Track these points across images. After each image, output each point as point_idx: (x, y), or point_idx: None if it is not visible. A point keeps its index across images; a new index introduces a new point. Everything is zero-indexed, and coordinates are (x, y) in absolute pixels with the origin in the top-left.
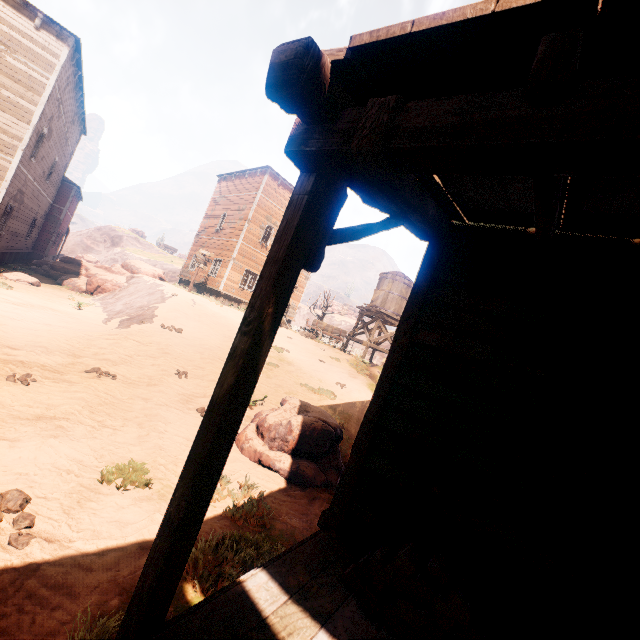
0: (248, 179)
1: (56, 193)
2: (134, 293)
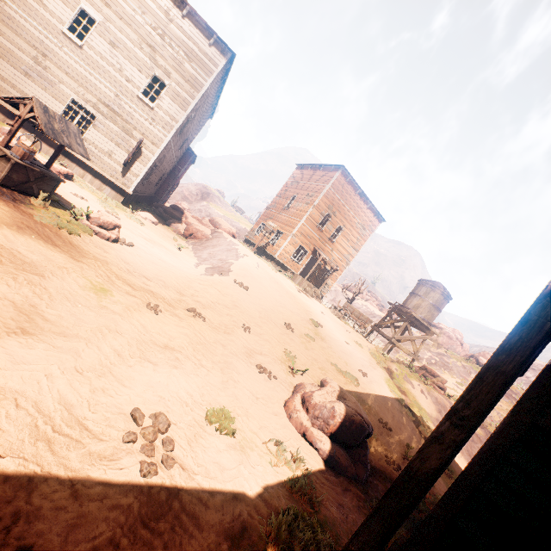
0: (322, 172)
1: (180, 157)
2: (216, 246)
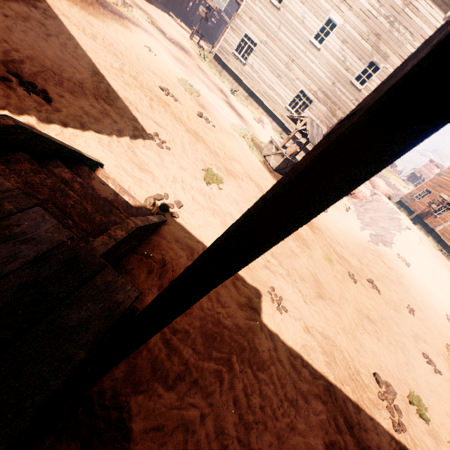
0: None
1: None
2: (377, 211)
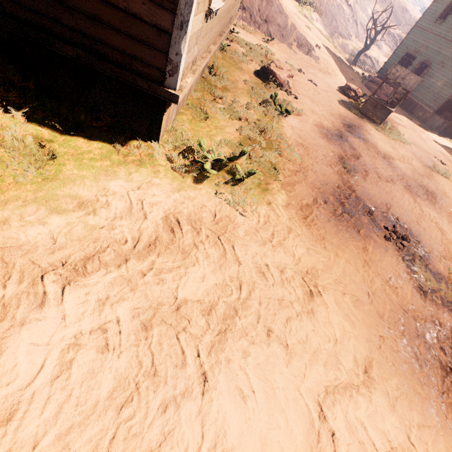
0: None
1: None
2: None
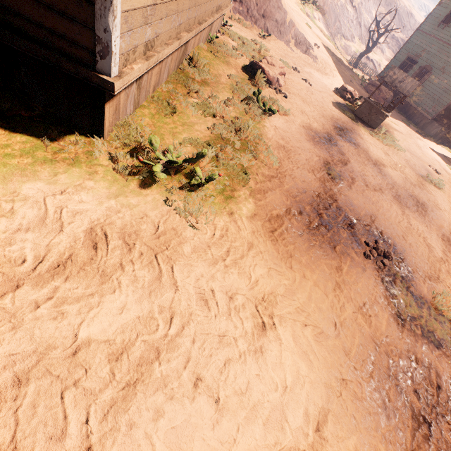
0: None
1: None
2: None
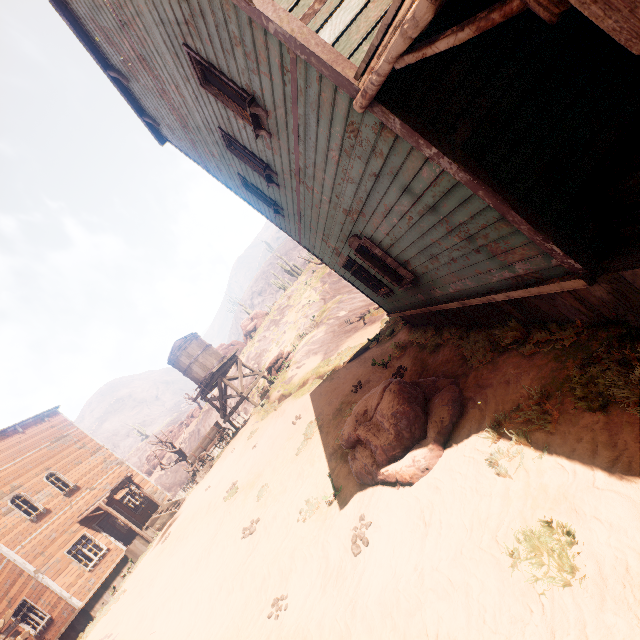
0: None
1: None
2: None
